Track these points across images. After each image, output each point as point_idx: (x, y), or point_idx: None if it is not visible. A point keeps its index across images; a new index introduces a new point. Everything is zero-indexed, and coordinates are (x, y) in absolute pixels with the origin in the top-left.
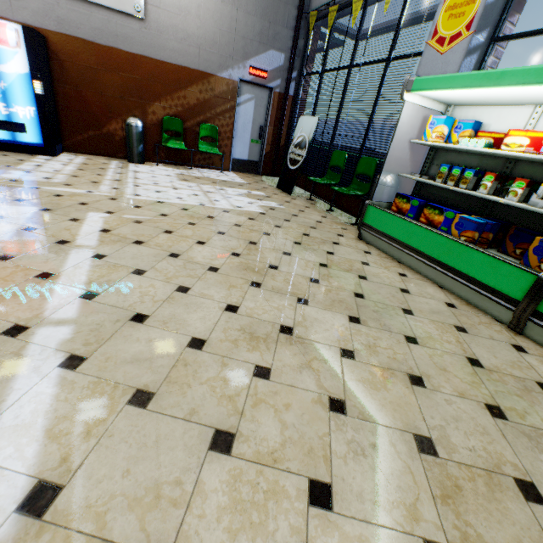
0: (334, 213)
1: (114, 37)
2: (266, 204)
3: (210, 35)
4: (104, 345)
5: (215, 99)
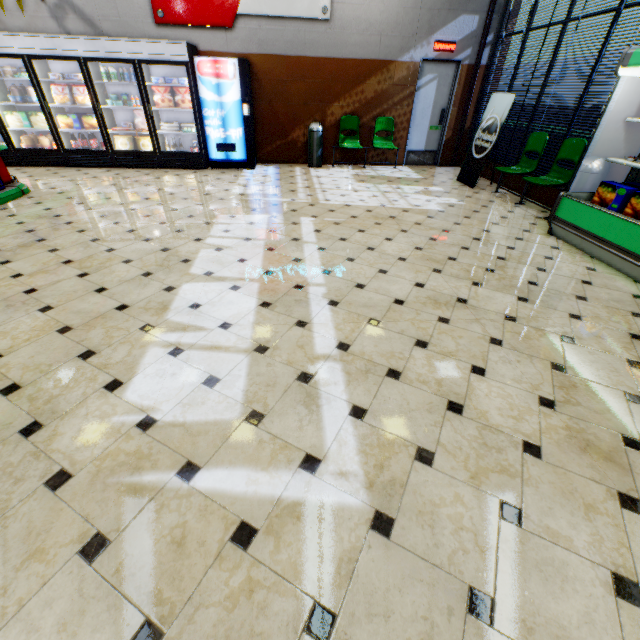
0: (524, 207)
1: (302, 46)
2: (445, 201)
3: (393, 17)
4: (346, 298)
5: (393, 88)
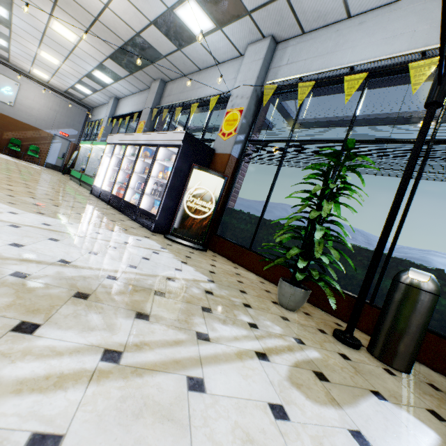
0: None
1: None
2: (46, 171)
3: (43, 117)
4: None
5: (41, 138)
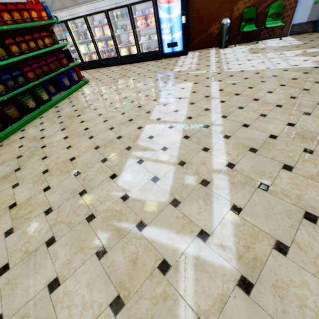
0: None
1: None
2: None
3: None
4: (235, 133)
5: None
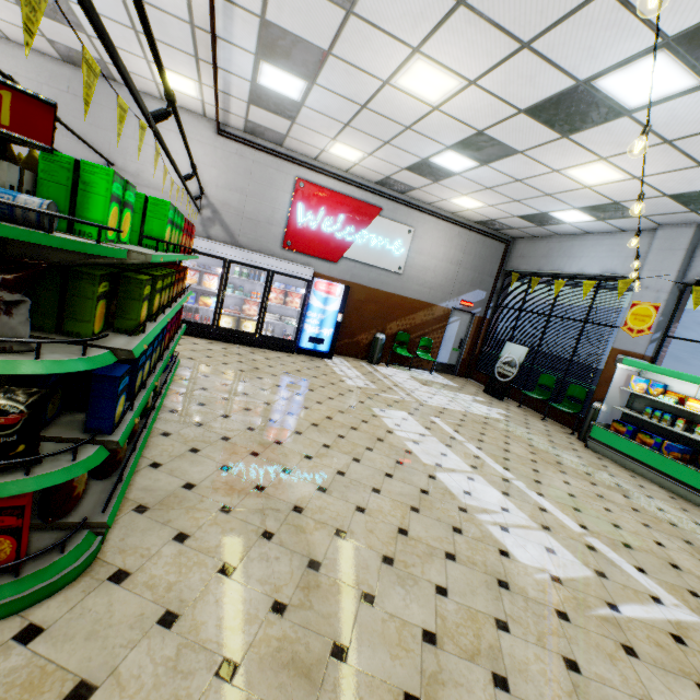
0: (548, 422)
1: (380, 283)
2: (498, 411)
3: (439, 281)
4: (541, 490)
5: (433, 320)
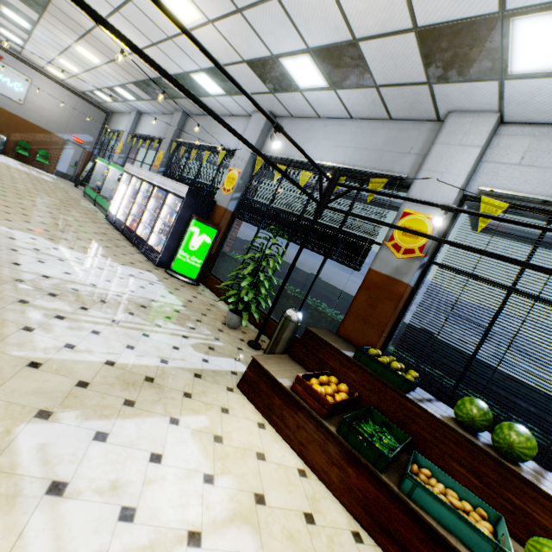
0: None
1: (4, 105)
2: (58, 183)
3: (55, 120)
4: None
5: (52, 143)
